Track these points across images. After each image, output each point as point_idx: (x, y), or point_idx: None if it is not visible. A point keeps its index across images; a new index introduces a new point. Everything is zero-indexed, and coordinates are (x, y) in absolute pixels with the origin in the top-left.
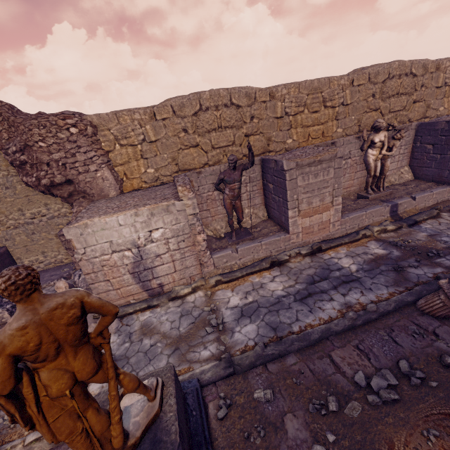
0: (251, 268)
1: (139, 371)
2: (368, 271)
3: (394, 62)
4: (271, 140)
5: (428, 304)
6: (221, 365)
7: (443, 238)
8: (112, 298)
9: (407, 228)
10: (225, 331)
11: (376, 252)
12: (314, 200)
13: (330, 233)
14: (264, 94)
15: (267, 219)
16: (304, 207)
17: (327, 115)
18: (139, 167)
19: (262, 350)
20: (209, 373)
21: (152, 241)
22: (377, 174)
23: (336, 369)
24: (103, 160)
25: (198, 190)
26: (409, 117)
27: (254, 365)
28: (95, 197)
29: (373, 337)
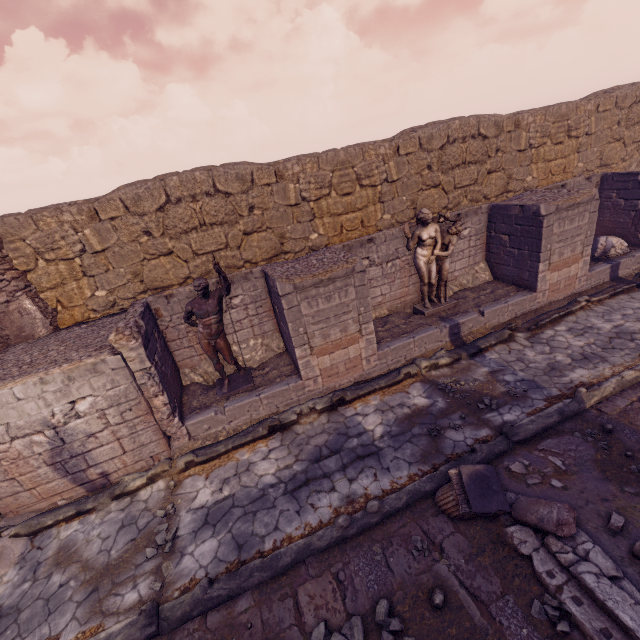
0: (241, 438)
1: (27, 636)
2: (397, 436)
3: (454, 120)
4: (286, 237)
5: (444, 499)
6: (138, 623)
7: (506, 377)
8: (25, 502)
9: (467, 360)
10: (172, 553)
11: (416, 402)
12: (332, 331)
13: (365, 371)
14: (267, 174)
15: (283, 352)
16: (318, 342)
17: (365, 198)
18: (82, 290)
19: (203, 592)
20: (119, 638)
21: (79, 415)
22: (432, 281)
23: (296, 618)
24: (16, 286)
25: (172, 321)
26: (484, 193)
27: (190, 617)
28: (11, 341)
29: (362, 557)
